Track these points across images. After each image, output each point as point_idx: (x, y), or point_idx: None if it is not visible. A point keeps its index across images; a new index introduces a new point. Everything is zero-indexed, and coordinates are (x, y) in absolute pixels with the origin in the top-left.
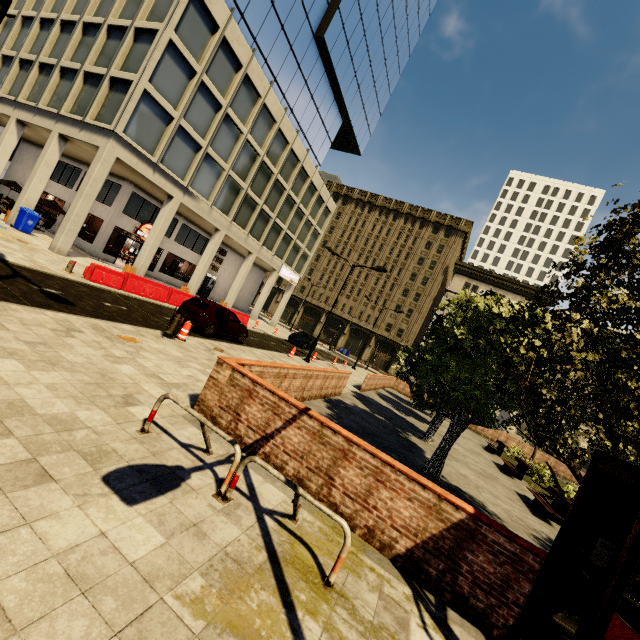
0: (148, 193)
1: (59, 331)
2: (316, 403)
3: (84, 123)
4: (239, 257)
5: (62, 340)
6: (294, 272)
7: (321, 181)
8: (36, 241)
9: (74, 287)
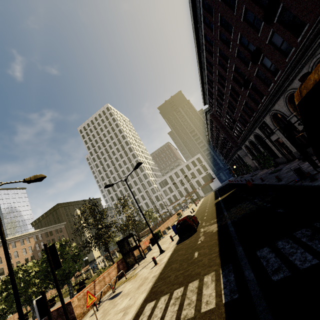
0: None
1: None
2: None
3: None
4: None
5: None
6: None
7: None
8: None
9: None
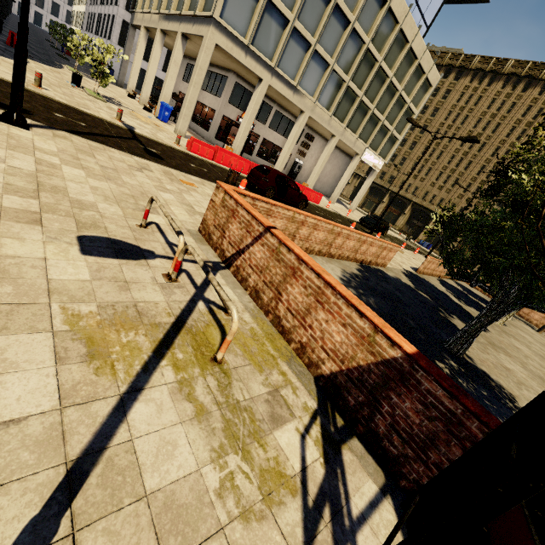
0: (248, 82)
1: (134, 167)
2: (346, 263)
3: (195, 17)
4: (326, 143)
5: (131, 171)
6: (378, 157)
7: (423, 46)
8: (168, 127)
9: (174, 152)
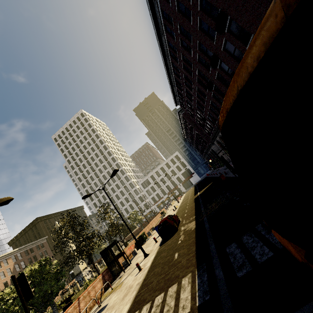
0: None
1: None
2: None
3: None
4: None
5: None
6: None
7: None
8: None
9: None
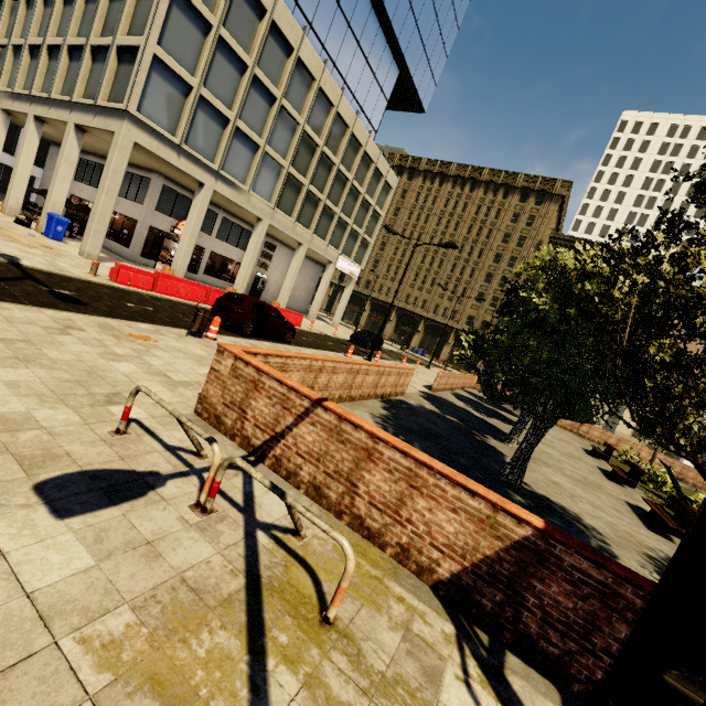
0: (180, 185)
1: (53, 329)
2: (369, 403)
3: (97, 107)
4: (290, 251)
5: (52, 338)
6: (353, 263)
7: (377, 150)
8: (67, 248)
9: (95, 289)
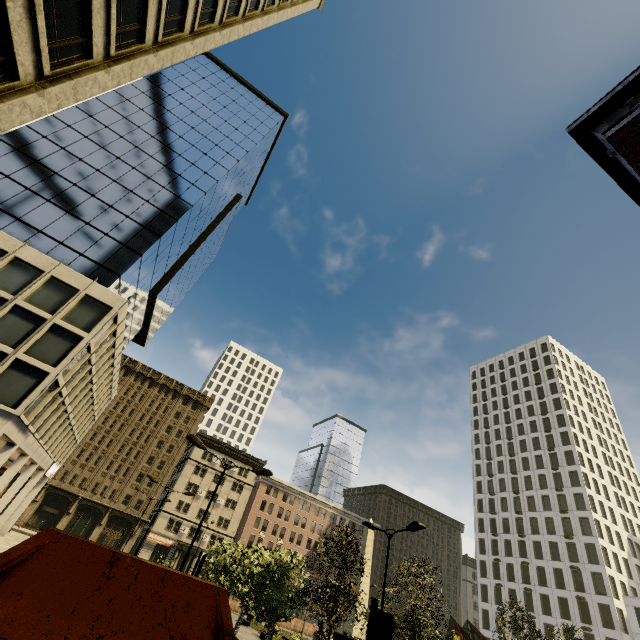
0: None
1: None
2: None
3: None
4: None
5: None
6: (58, 465)
7: (117, 381)
8: None
9: None
